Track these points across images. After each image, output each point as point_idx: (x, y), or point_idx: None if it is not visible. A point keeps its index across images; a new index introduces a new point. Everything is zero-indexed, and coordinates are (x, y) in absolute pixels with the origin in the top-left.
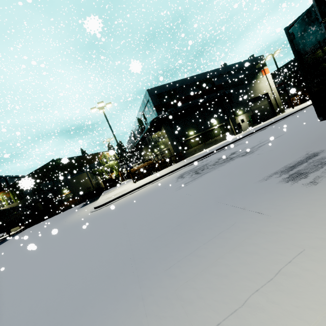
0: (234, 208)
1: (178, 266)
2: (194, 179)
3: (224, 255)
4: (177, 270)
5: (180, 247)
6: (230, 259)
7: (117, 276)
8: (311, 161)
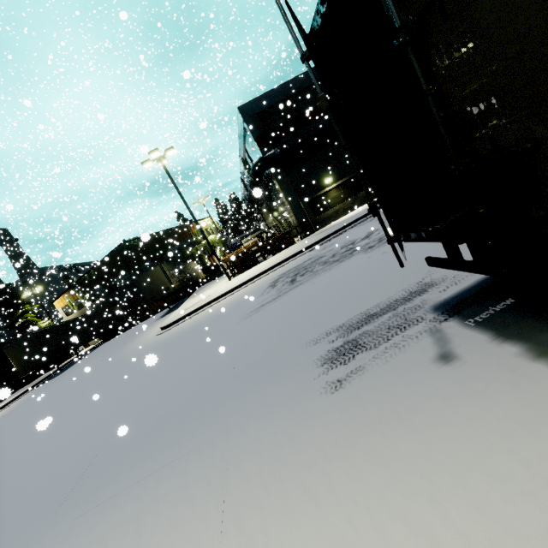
0: (227, 407)
1: (87, 516)
2: (277, 297)
3: (122, 523)
4: (78, 526)
5: (122, 474)
6: (117, 536)
7: (50, 503)
8: (401, 310)
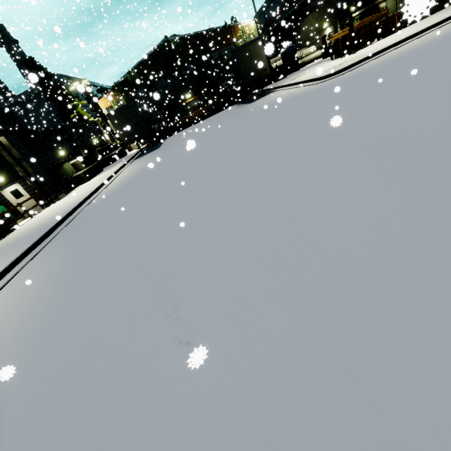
0: None
1: None
2: None
3: None
4: None
5: None
6: None
7: None
8: None
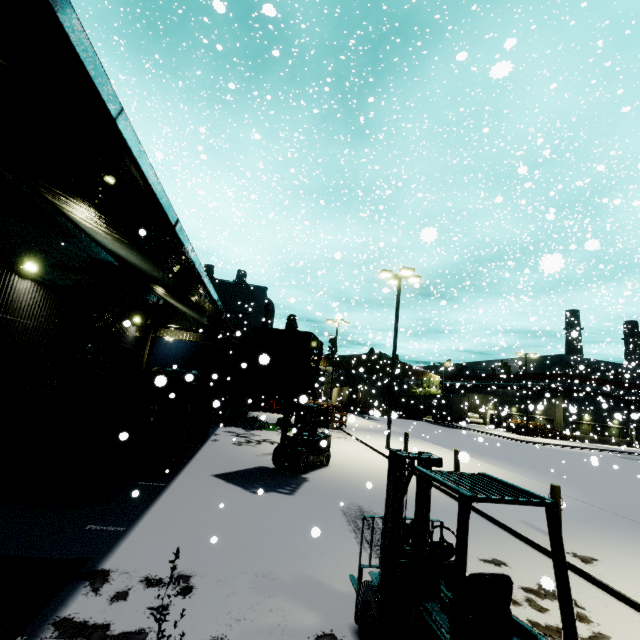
0: None
1: None
2: None
3: None
4: None
5: None
6: None
7: None
8: None
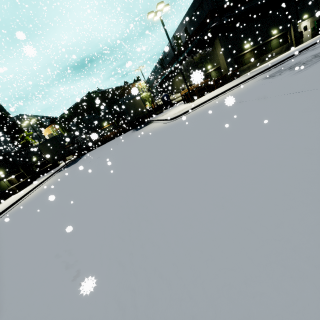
0: None
1: None
2: (307, 66)
3: None
4: None
5: None
6: None
7: None
8: None
